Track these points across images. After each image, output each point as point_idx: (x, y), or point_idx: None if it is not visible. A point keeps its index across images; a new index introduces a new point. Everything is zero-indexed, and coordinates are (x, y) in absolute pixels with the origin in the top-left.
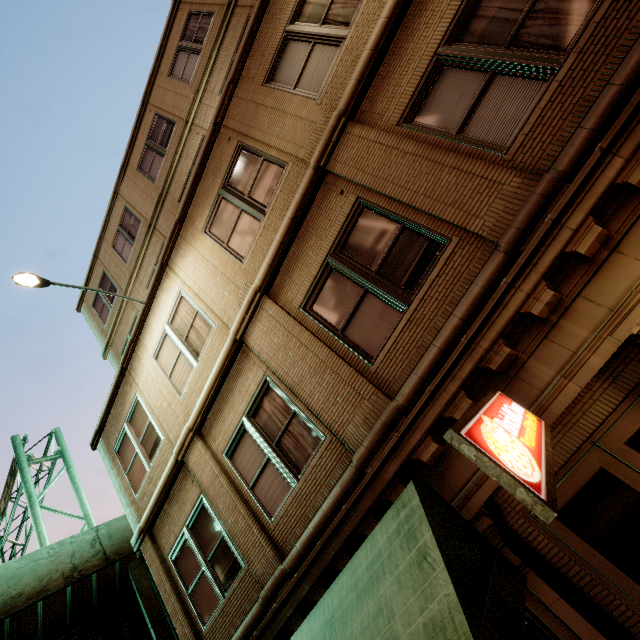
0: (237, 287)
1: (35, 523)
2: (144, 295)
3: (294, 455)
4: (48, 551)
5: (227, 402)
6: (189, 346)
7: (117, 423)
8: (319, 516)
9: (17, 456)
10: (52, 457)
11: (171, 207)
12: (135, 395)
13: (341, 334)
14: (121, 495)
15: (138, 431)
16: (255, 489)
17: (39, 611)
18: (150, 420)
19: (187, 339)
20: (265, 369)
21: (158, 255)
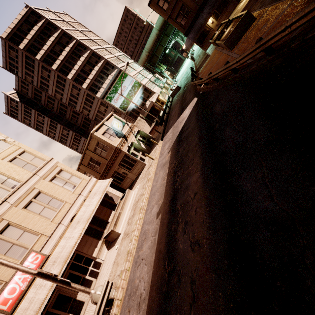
0: None
1: None
2: None
3: None
4: None
5: None
6: None
7: None
8: None
9: None
10: None
11: None
12: None
13: None
14: None
15: None
16: None
17: None
18: None
19: None
20: None
21: None
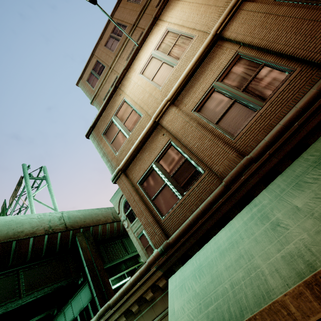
0: (218, 7)
1: (30, 205)
2: (124, 64)
3: (260, 91)
4: (37, 216)
5: (199, 80)
6: (171, 57)
7: (106, 119)
8: (291, 113)
9: (24, 173)
10: (41, 178)
11: (150, 12)
12: (122, 99)
13: (318, 0)
14: (104, 157)
15: (122, 118)
16: (219, 123)
17: (30, 243)
18: (133, 109)
19: (169, 53)
20: (237, 49)
21: (137, 40)
